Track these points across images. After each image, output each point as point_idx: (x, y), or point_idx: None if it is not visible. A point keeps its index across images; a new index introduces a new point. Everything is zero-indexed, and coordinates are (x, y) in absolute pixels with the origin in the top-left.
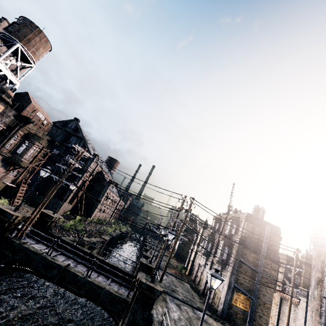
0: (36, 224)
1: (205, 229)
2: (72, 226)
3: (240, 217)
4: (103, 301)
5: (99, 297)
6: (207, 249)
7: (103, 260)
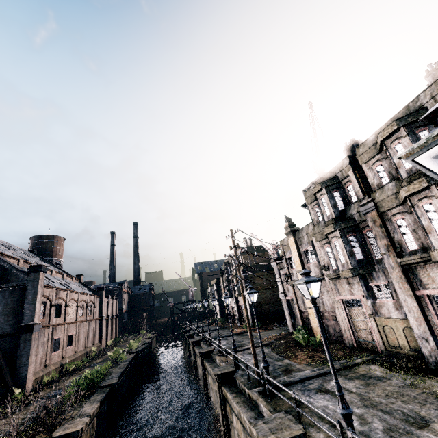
0: None
1: (297, 235)
2: None
3: (422, 108)
4: None
5: None
6: (354, 256)
7: None
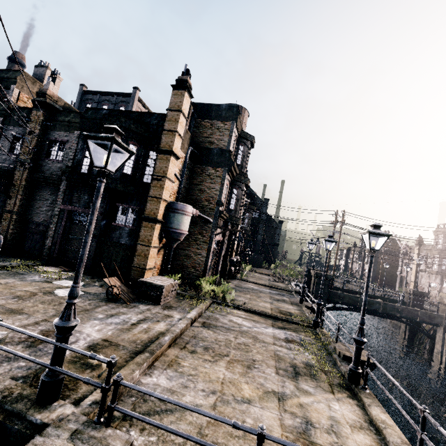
0: (307, 279)
1: (421, 247)
2: (296, 274)
3: None
4: (422, 318)
5: (418, 316)
6: (441, 267)
7: (373, 295)
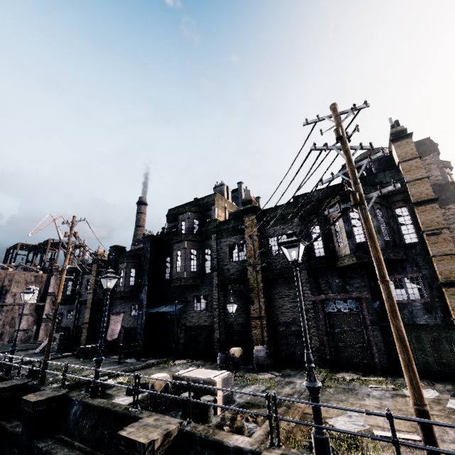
0: None
1: None
2: None
3: None
4: None
5: None
6: None
7: None
